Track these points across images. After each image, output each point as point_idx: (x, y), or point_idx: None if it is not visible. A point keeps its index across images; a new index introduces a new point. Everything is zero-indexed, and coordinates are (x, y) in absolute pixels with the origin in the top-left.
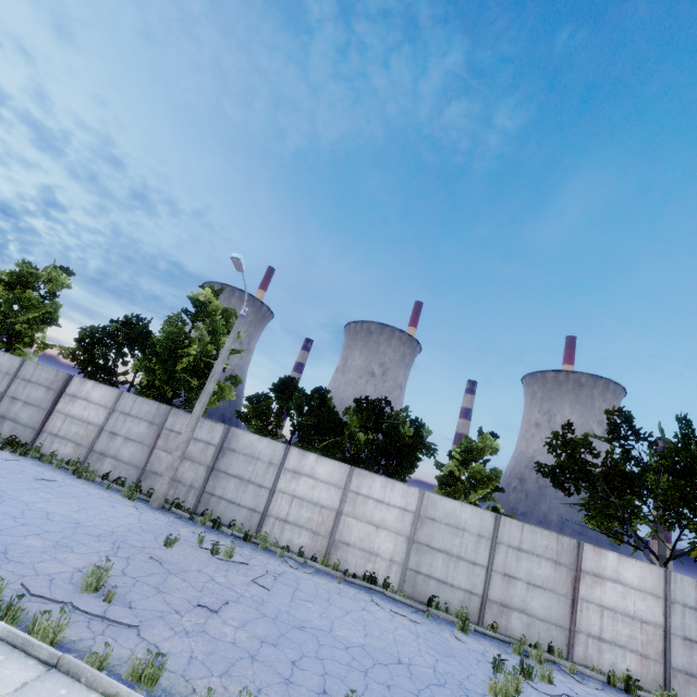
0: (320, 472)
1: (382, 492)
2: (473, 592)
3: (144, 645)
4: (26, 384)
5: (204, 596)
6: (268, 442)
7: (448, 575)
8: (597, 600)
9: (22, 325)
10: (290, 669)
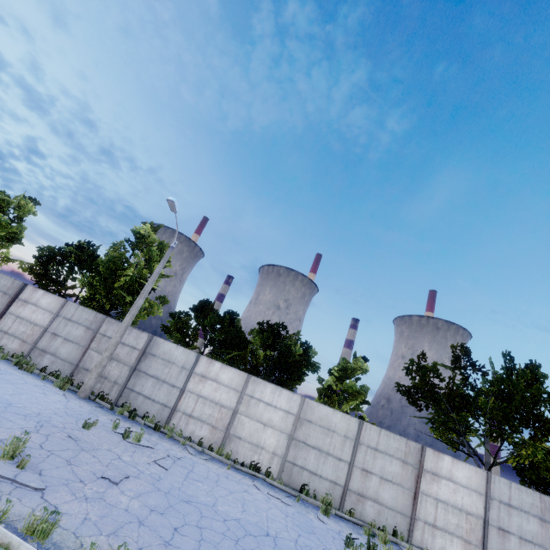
0: (223, 377)
1: (272, 397)
2: (337, 483)
3: (45, 505)
4: None
5: (108, 470)
6: (183, 350)
7: (318, 468)
8: (434, 494)
9: None
10: (171, 534)
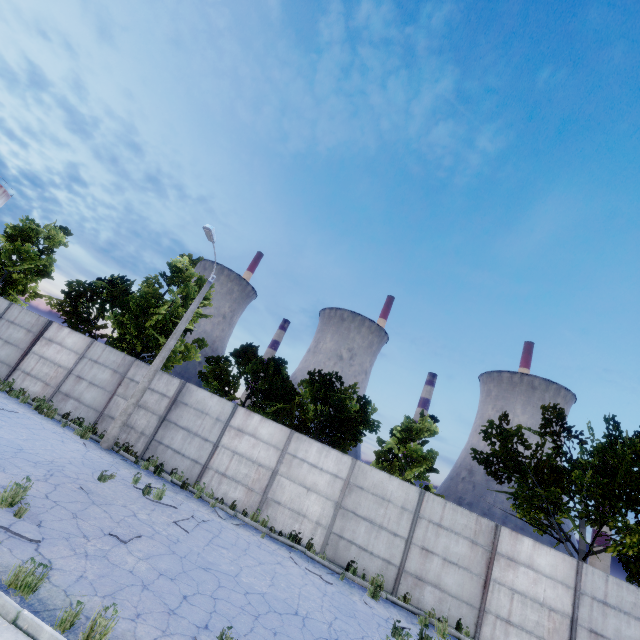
0: (262, 432)
1: (317, 457)
2: (391, 562)
3: (38, 558)
4: (10, 325)
5: (118, 527)
6: (218, 400)
7: (369, 543)
8: (509, 583)
9: (18, 274)
10: (179, 602)
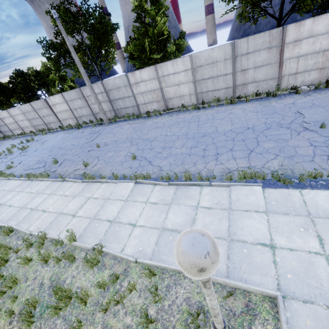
0: (5, 115)
1: (15, 112)
2: (43, 124)
3: None
4: None
5: None
6: None
7: (38, 123)
8: (58, 111)
9: None
10: None
